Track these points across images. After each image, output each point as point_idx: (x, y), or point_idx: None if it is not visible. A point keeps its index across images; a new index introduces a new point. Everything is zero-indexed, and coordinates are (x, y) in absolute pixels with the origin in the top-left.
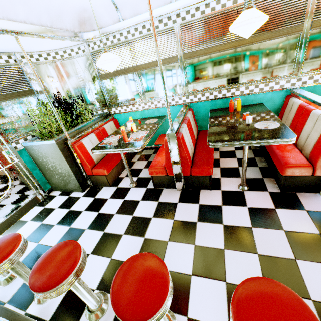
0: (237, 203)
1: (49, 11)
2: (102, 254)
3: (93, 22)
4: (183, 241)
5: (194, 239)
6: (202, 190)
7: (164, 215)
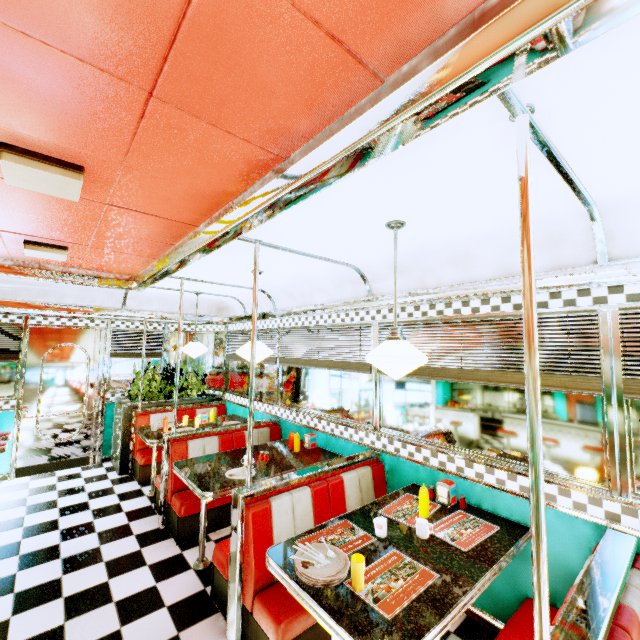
0: (160, 574)
1: (184, 303)
2: (26, 532)
3: (231, 310)
4: (66, 566)
5: (71, 572)
6: (171, 540)
7: (105, 536)
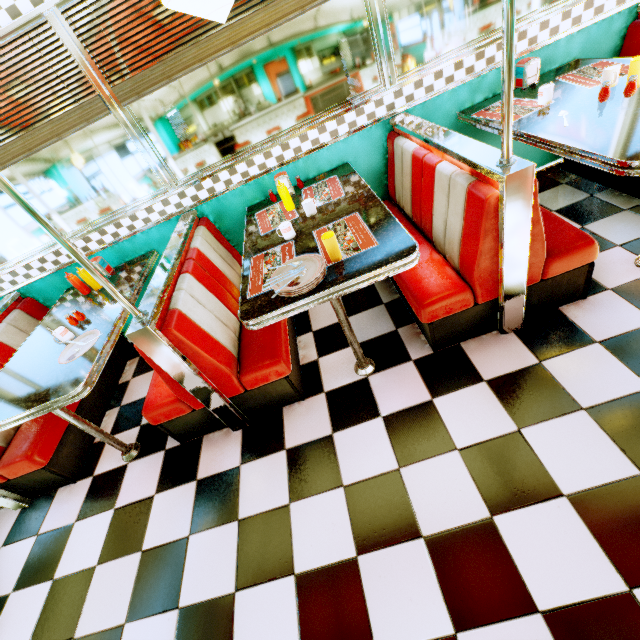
0: (104, 504)
1: None
2: None
3: None
4: None
5: None
6: (61, 490)
7: None
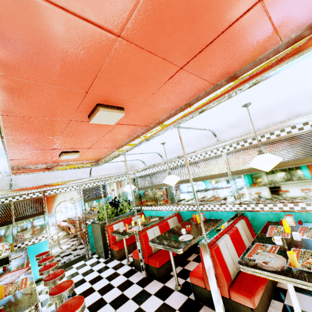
0: (162, 297)
1: (115, 168)
2: None
3: (136, 166)
4: (113, 306)
5: (118, 308)
6: (155, 280)
7: (121, 288)
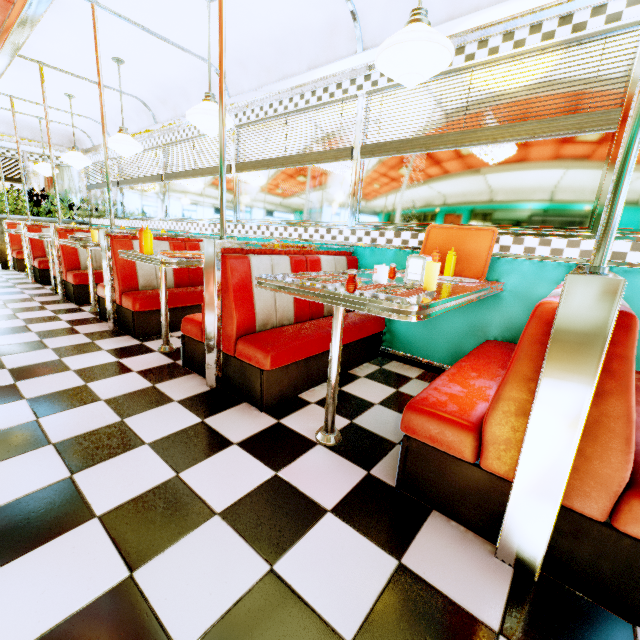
0: (26, 289)
1: (33, 130)
2: None
3: (83, 143)
4: None
5: None
6: (38, 284)
7: None
